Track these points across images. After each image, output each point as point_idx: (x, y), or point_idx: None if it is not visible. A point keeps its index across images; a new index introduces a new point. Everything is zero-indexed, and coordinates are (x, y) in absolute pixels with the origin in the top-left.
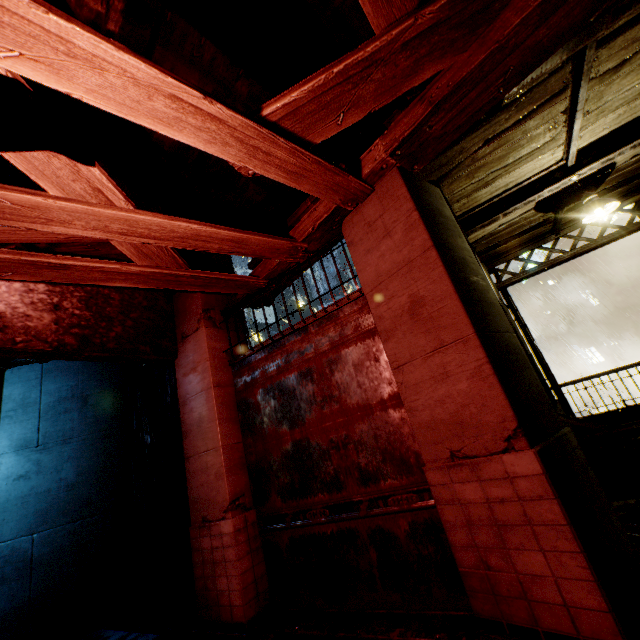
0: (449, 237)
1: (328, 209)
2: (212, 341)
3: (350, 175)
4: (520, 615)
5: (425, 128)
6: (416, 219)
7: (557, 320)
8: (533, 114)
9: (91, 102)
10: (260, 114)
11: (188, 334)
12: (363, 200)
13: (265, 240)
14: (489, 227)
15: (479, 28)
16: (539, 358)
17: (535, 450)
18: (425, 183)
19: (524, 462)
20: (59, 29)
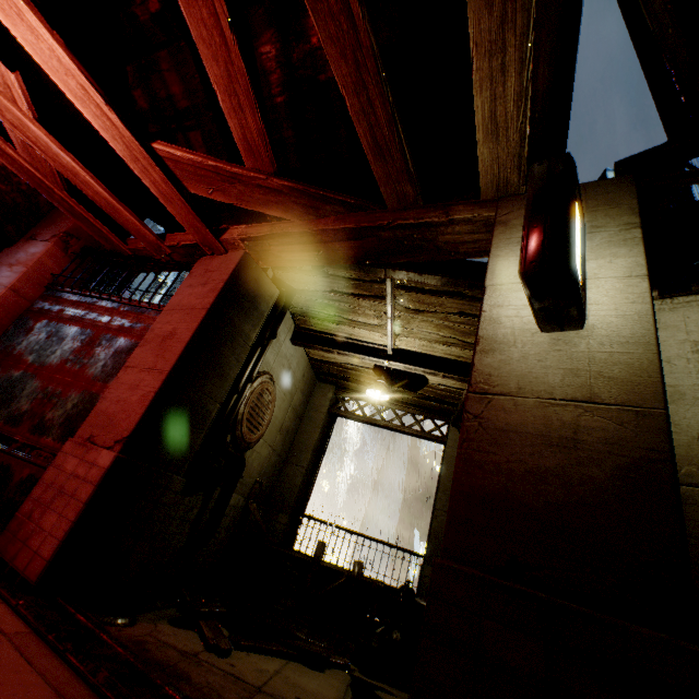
0: (239, 318)
1: (193, 240)
2: (49, 258)
3: (209, 229)
4: (12, 553)
5: (266, 242)
6: (220, 287)
7: (420, 501)
8: (365, 298)
9: (24, 44)
10: (151, 144)
11: (37, 238)
12: (219, 254)
13: (135, 221)
14: (340, 358)
15: (311, 215)
16: (312, 482)
17: (119, 454)
18: (266, 279)
19: (107, 458)
20: (18, 2)
